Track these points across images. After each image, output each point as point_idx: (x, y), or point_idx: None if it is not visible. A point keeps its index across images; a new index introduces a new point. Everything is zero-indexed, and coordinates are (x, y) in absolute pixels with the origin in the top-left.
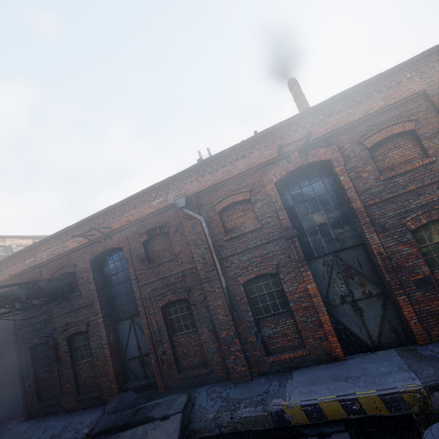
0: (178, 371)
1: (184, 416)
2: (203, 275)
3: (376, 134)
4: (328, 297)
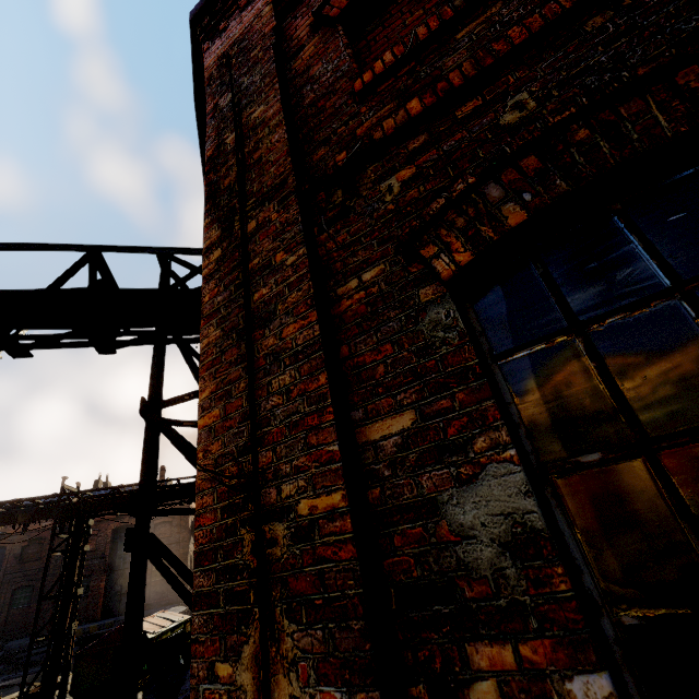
0: (3, 632)
1: (2, 645)
2: (52, 571)
3: (160, 519)
4: (111, 591)
